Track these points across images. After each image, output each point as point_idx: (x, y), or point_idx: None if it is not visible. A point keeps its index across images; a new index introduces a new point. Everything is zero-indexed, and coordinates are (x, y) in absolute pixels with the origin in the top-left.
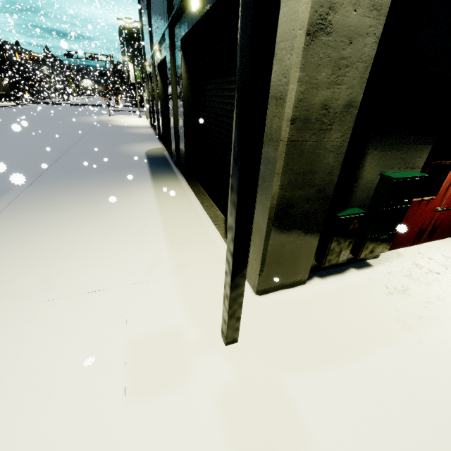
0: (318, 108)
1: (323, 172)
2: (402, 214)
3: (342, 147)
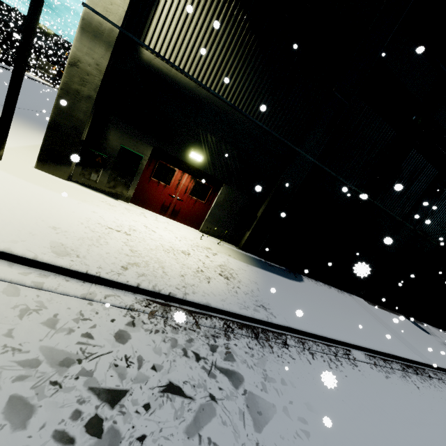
0: (74, 91)
1: (78, 119)
2: (133, 173)
3: (88, 113)
